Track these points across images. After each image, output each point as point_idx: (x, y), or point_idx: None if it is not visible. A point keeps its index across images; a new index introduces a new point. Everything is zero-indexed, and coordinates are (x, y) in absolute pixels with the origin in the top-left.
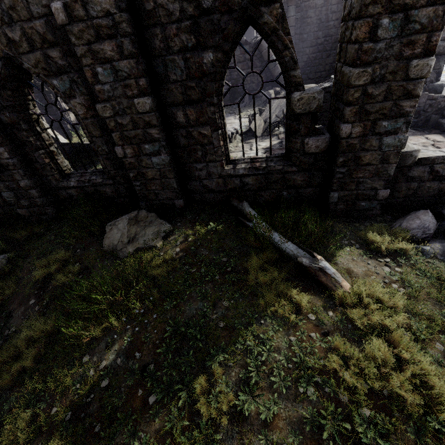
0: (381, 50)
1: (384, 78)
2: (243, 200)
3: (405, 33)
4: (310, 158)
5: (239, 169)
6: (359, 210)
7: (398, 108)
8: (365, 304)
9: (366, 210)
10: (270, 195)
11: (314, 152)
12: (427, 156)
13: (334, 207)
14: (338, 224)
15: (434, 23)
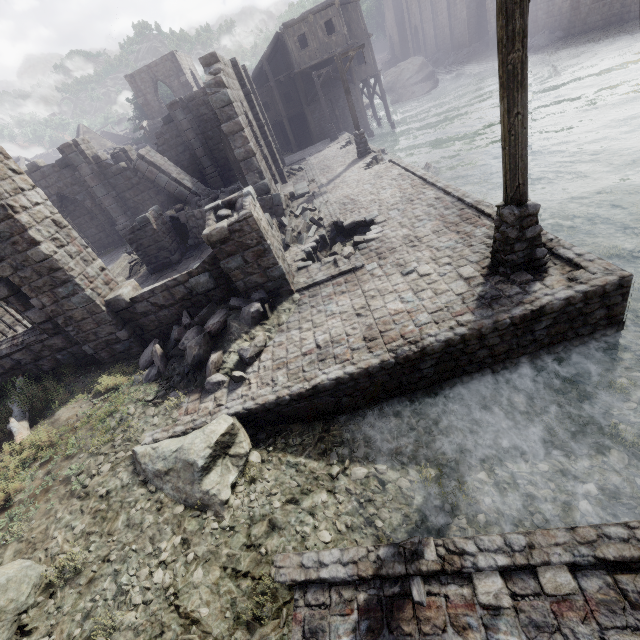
0: (0, 251)
1: (23, 265)
2: (20, 376)
3: (4, 239)
4: (48, 324)
5: (2, 350)
6: (122, 352)
7: (57, 279)
8: (21, 450)
9: (127, 350)
10: (50, 362)
11: (43, 321)
12: (135, 296)
13: (100, 356)
14: (93, 374)
15: (17, 229)
